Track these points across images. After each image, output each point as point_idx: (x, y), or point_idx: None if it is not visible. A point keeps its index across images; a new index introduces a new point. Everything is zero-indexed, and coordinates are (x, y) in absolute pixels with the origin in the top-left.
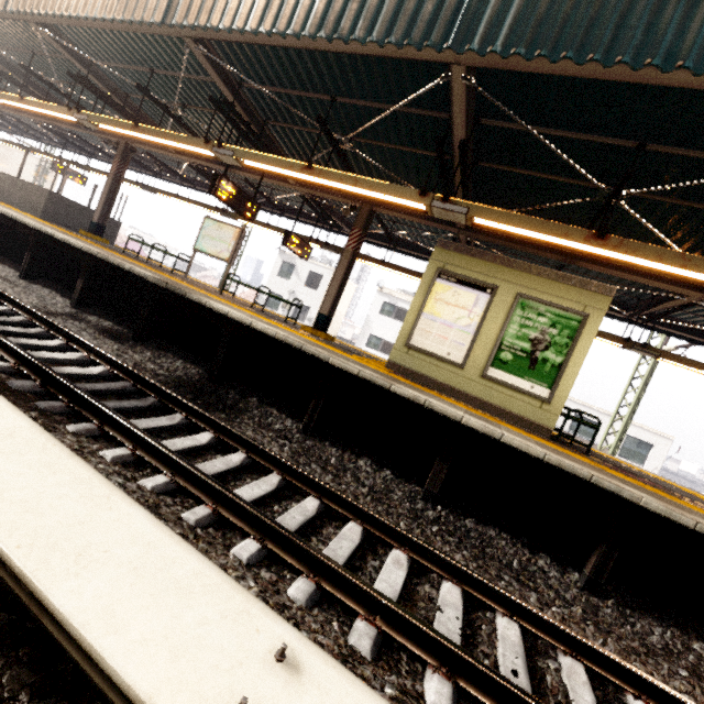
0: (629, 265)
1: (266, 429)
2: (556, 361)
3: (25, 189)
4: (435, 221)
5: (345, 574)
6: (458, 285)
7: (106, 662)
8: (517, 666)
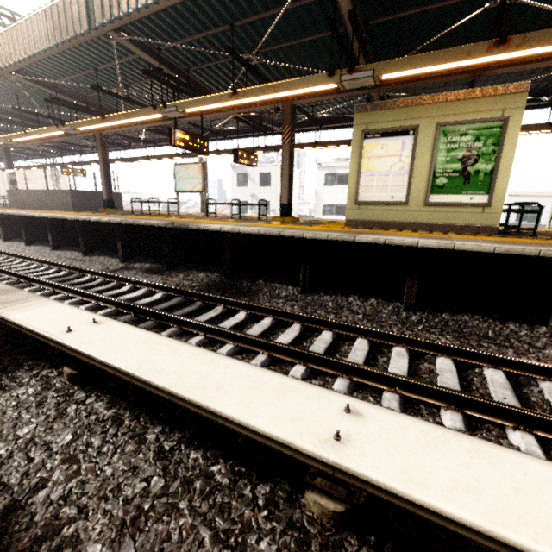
0: (537, 56)
1: (277, 298)
2: (487, 169)
3: (55, 196)
4: (347, 91)
5: (366, 369)
6: (383, 138)
7: (259, 429)
8: (507, 395)
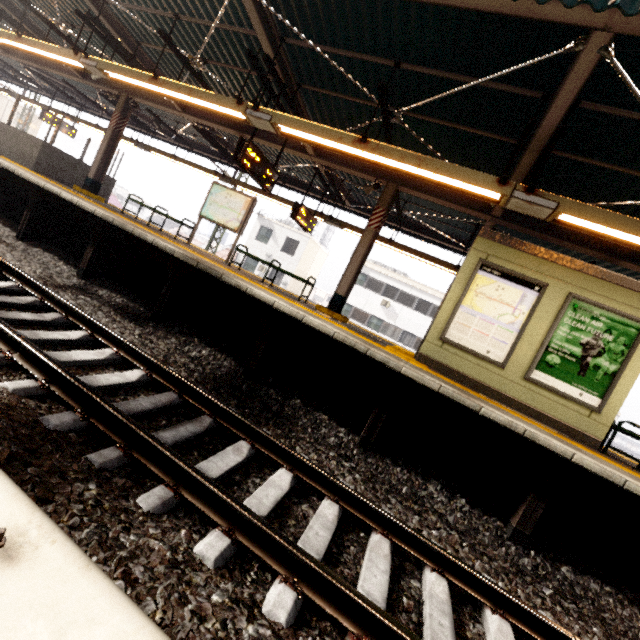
0: None
1: (324, 445)
2: (609, 369)
3: (16, 138)
4: (467, 207)
5: None
6: (502, 279)
7: None
8: None
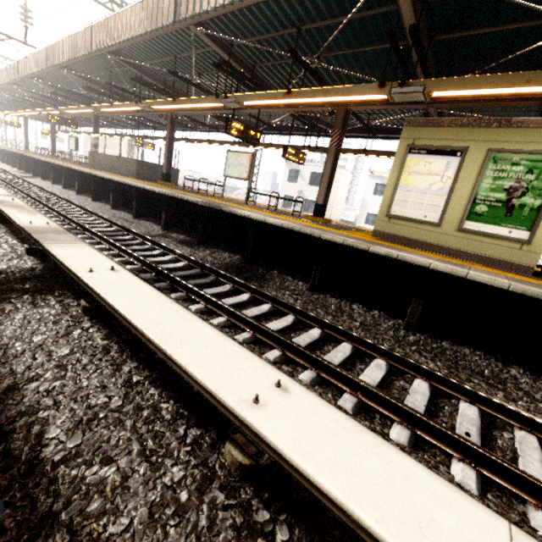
0: None
1: (285, 290)
2: (534, 204)
3: (125, 163)
4: (403, 103)
5: (335, 368)
6: (428, 155)
7: (197, 377)
8: (471, 431)
